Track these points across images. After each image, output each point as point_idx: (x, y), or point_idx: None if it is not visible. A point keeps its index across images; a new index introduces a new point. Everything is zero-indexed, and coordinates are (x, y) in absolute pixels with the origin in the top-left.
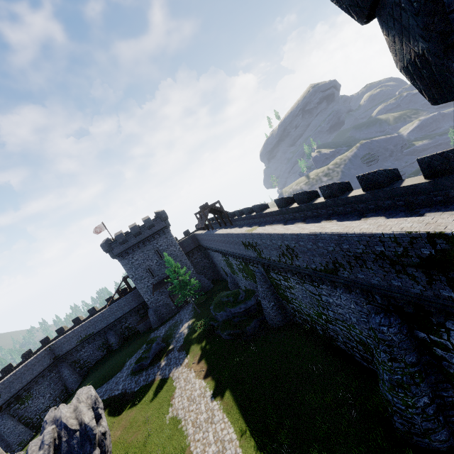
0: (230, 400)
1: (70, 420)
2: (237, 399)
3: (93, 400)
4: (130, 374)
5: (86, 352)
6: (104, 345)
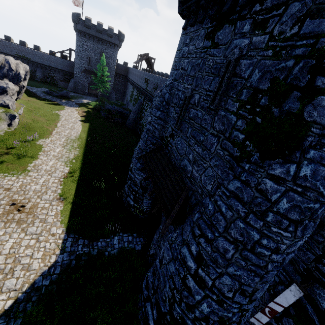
0: (87, 125)
1: (13, 64)
2: (90, 127)
3: (26, 70)
4: (43, 91)
5: None
6: (32, 72)
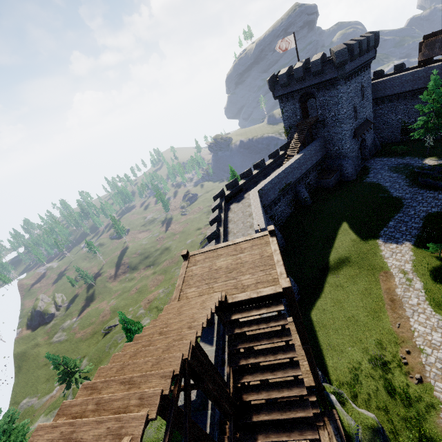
0: None
1: None
2: None
3: None
4: None
5: (280, 207)
6: (292, 201)
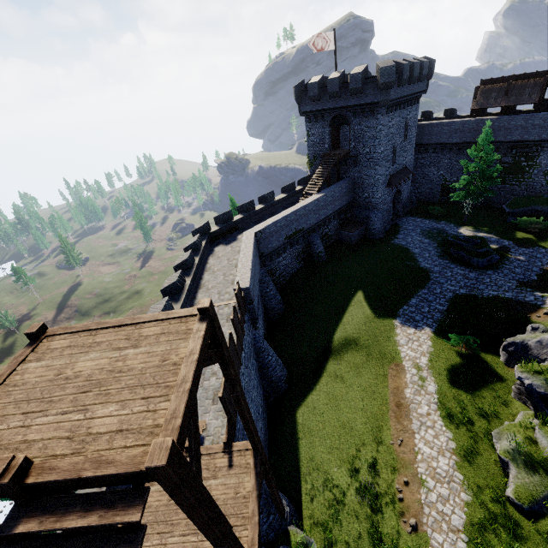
0: None
1: None
2: None
3: None
4: (480, 269)
5: (284, 259)
6: (303, 253)
